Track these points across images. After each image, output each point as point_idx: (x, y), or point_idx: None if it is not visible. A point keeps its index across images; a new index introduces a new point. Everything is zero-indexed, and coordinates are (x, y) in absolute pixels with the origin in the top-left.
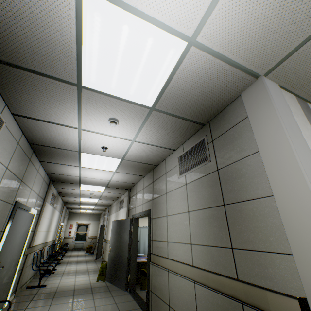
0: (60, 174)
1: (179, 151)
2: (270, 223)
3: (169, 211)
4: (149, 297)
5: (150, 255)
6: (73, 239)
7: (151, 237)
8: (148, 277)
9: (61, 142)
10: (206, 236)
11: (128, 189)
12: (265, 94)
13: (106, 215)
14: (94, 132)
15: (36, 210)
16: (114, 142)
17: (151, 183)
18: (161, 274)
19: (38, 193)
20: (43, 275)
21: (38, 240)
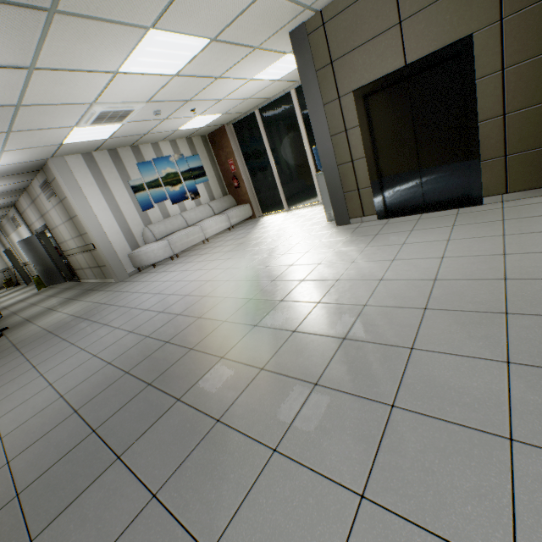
0: None
1: (37, 182)
2: (82, 224)
3: (57, 224)
4: (77, 273)
5: (64, 253)
6: None
7: (58, 242)
8: (70, 264)
9: None
10: (75, 233)
11: (12, 206)
12: (56, 170)
13: (2, 237)
14: None
15: None
16: None
17: (34, 203)
18: (74, 259)
19: None
20: None
21: None
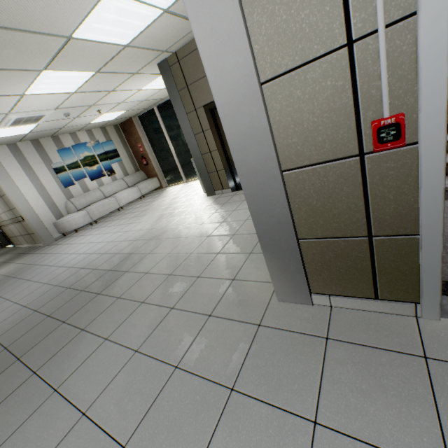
0: None
1: None
2: (11, 201)
3: None
4: (11, 240)
5: None
6: None
7: None
8: (5, 233)
9: None
10: (6, 208)
11: None
12: None
13: None
14: None
15: None
16: None
17: None
18: (7, 228)
19: None
20: None
21: None
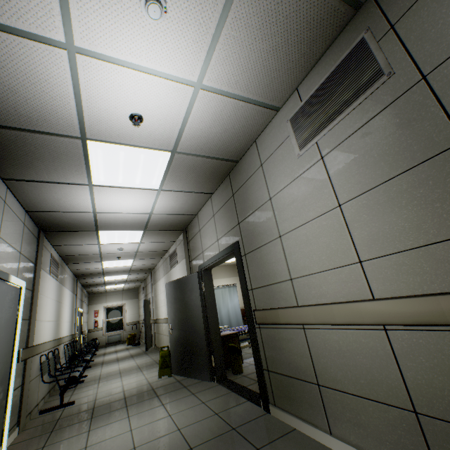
0: (56, 210)
1: (288, 108)
2: None
3: (284, 226)
4: (265, 380)
5: (255, 313)
6: (103, 331)
7: (249, 285)
8: (257, 349)
9: (35, 107)
10: (407, 231)
11: (181, 230)
12: None
13: (149, 285)
14: (107, 61)
15: (22, 280)
16: (156, 96)
17: (230, 199)
18: (286, 337)
19: (18, 248)
20: (66, 387)
21: (43, 336)
